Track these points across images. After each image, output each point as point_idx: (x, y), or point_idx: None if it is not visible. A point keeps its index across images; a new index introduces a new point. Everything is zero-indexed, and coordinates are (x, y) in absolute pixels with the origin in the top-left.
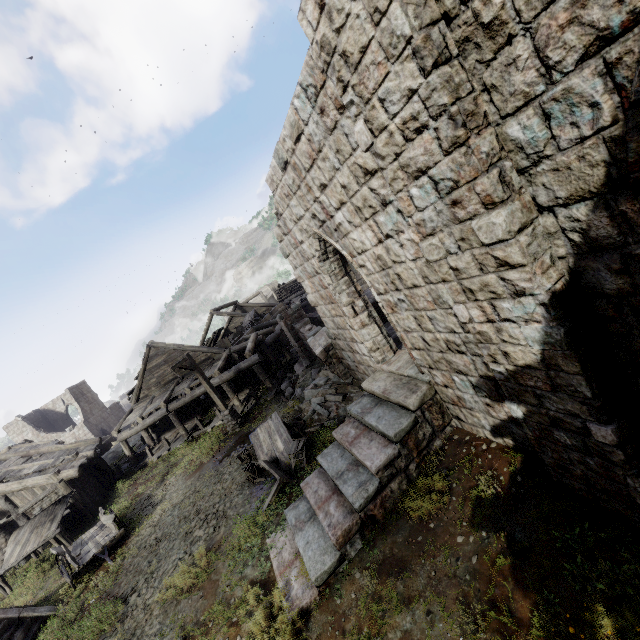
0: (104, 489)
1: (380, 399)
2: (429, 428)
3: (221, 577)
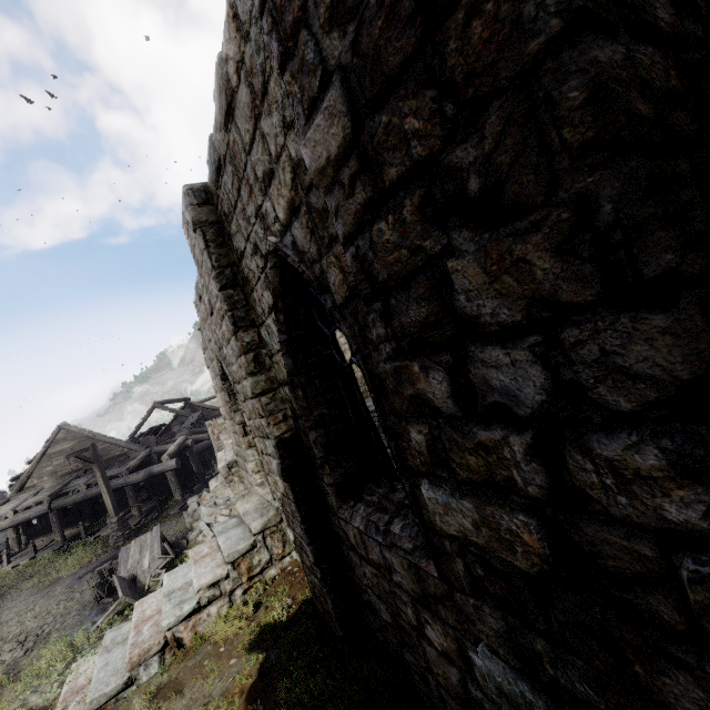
0: None
1: (242, 521)
2: (267, 554)
3: None
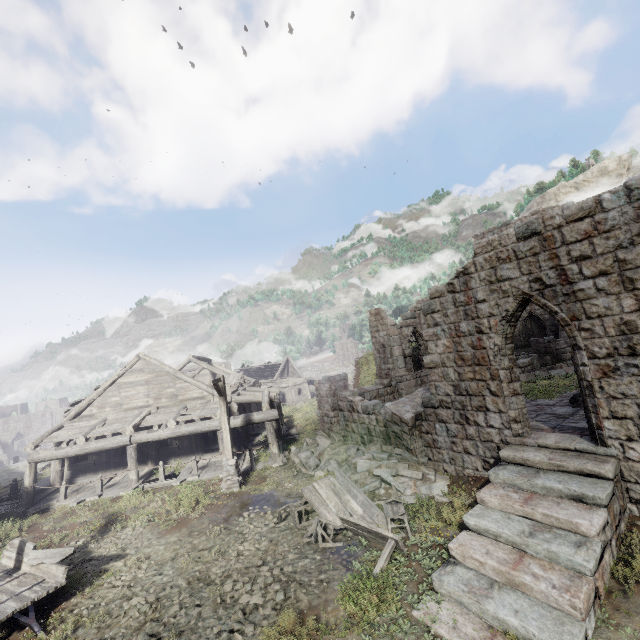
0: None
1: (537, 468)
2: (618, 504)
3: None
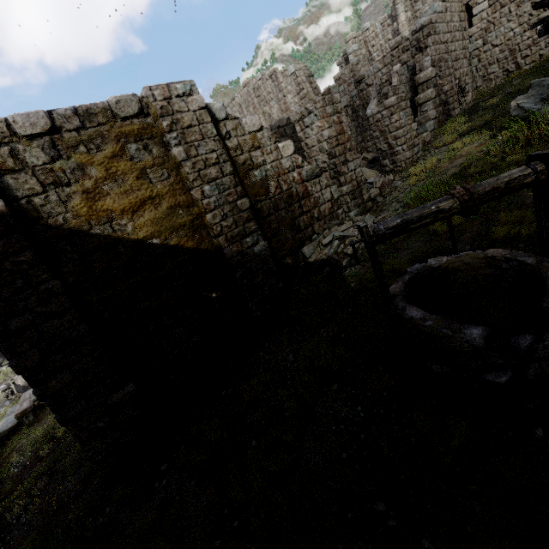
0: None
1: None
2: None
3: None
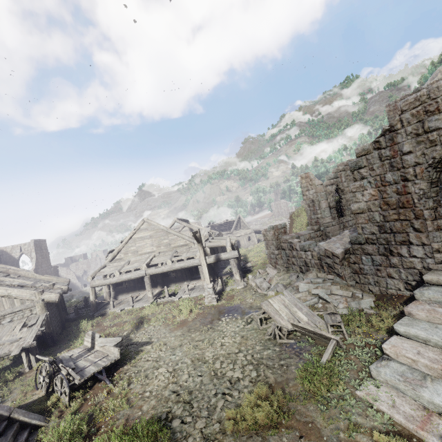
0: (61, 324)
1: None
2: None
3: (315, 420)
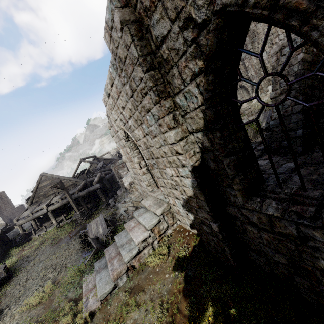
0: (4, 252)
1: (147, 209)
2: (166, 224)
3: (55, 297)
